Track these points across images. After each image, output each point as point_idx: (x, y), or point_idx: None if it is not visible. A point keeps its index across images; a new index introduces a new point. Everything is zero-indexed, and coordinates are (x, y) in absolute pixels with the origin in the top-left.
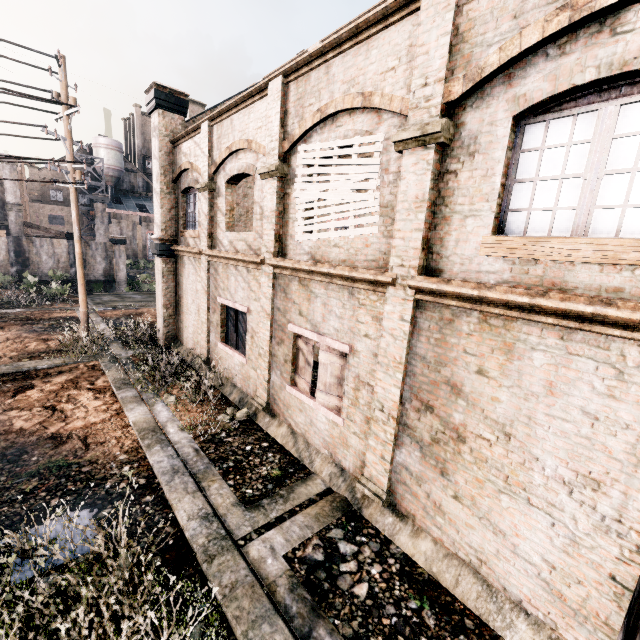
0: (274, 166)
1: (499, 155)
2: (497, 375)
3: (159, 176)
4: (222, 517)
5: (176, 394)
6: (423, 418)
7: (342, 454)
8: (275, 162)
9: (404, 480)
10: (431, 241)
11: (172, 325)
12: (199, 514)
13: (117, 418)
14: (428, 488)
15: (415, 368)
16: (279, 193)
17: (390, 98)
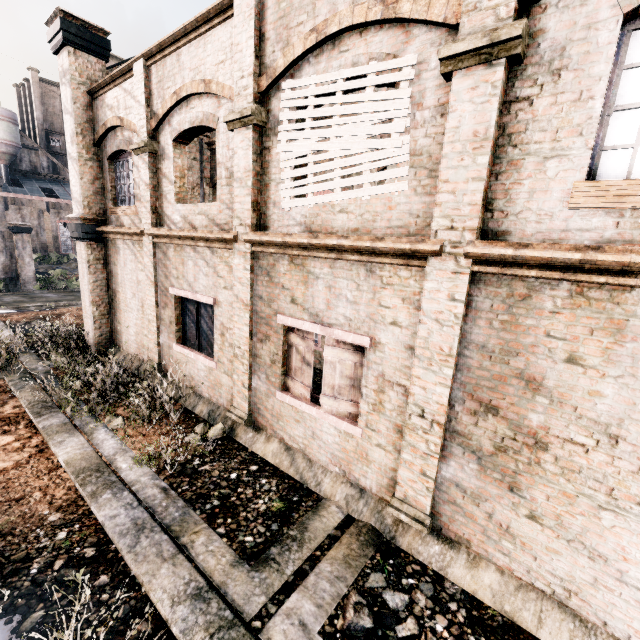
0: (249, 109)
1: (601, 70)
2: (598, 363)
3: (75, 136)
4: (220, 588)
5: (122, 414)
6: (482, 422)
7: (360, 471)
8: (249, 105)
9: (453, 499)
10: (490, 195)
11: (105, 326)
12: (187, 592)
13: (39, 458)
14: (490, 507)
15: (470, 360)
16: (255, 147)
17: (428, 2)
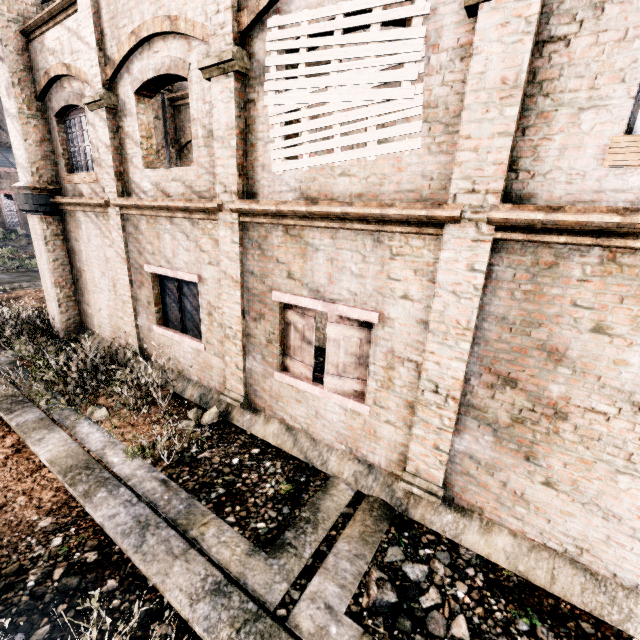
0: (230, 52)
1: None
2: (627, 331)
3: (11, 87)
4: (239, 579)
5: (105, 404)
6: (499, 395)
7: (368, 448)
8: (228, 47)
9: (467, 470)
10: (516, 153)
11: (73, 309)
12: (205, 588)
13: (18, 459)
14: (504, 476)
15: (488, 333)
16: (238, 100)
17: None
